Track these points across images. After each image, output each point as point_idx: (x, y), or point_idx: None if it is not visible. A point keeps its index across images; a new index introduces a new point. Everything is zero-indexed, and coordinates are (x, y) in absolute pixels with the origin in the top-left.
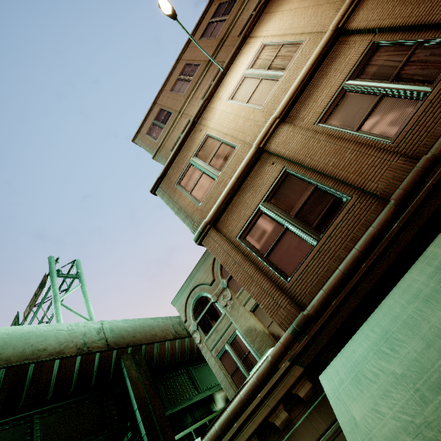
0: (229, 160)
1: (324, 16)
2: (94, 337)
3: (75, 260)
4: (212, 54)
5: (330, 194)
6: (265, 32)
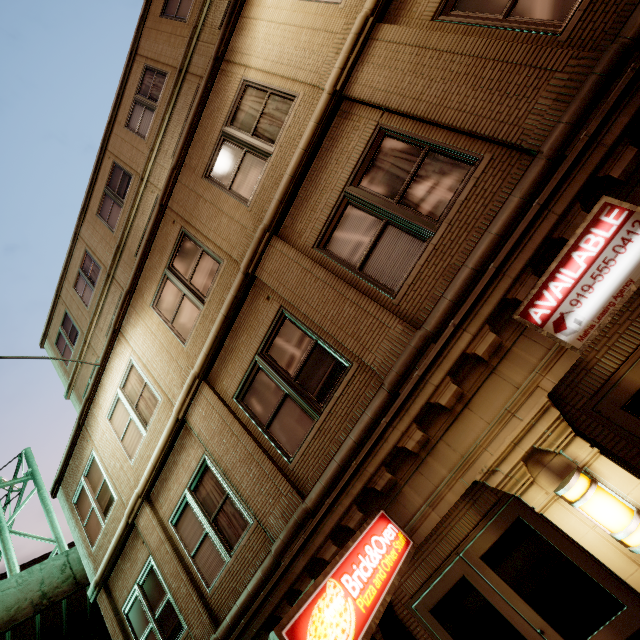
0: (111, 510)
1: (174, 380)
2: (56, 581)
3: (22, 453)
4: (110, 266)
5: (176, 613)
6: (133, 342)
